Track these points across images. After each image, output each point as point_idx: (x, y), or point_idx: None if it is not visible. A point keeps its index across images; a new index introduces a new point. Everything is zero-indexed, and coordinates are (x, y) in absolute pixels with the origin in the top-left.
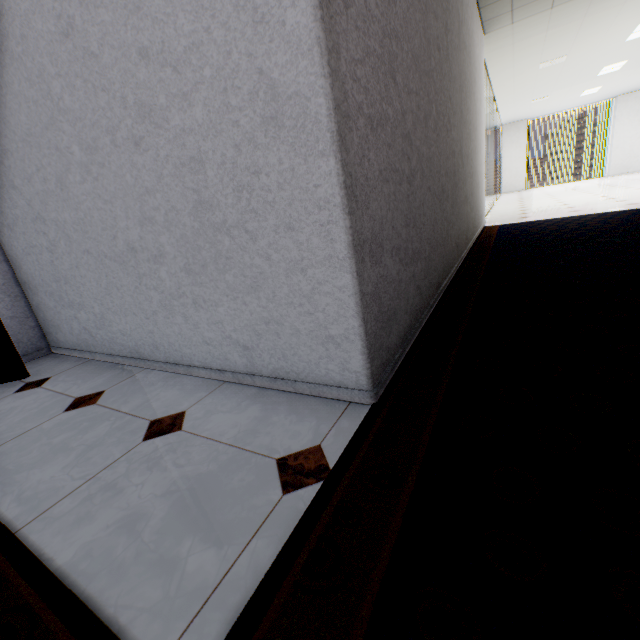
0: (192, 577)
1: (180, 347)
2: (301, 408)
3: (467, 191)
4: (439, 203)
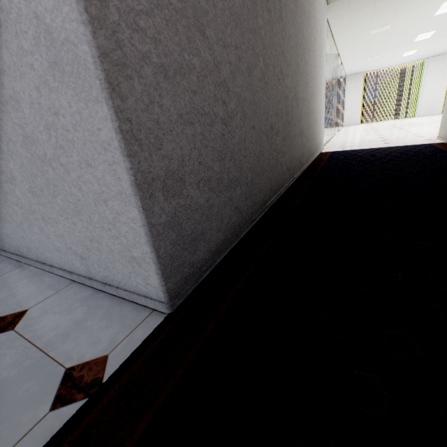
0: None
1: (43, 251)
2: (114, 313)
3: (303, 126)
4: (267, 138)
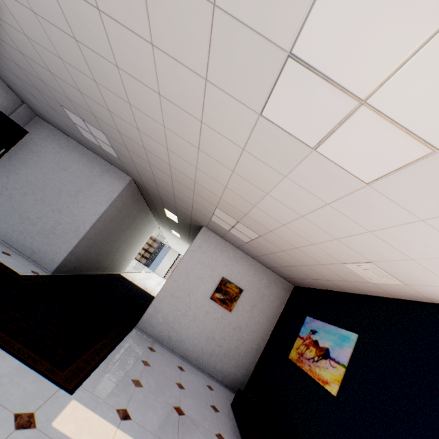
0: (20, 270)
1: (14, 241)
2: (37, 268)
3: (115, 258)
4: (97, 255)
